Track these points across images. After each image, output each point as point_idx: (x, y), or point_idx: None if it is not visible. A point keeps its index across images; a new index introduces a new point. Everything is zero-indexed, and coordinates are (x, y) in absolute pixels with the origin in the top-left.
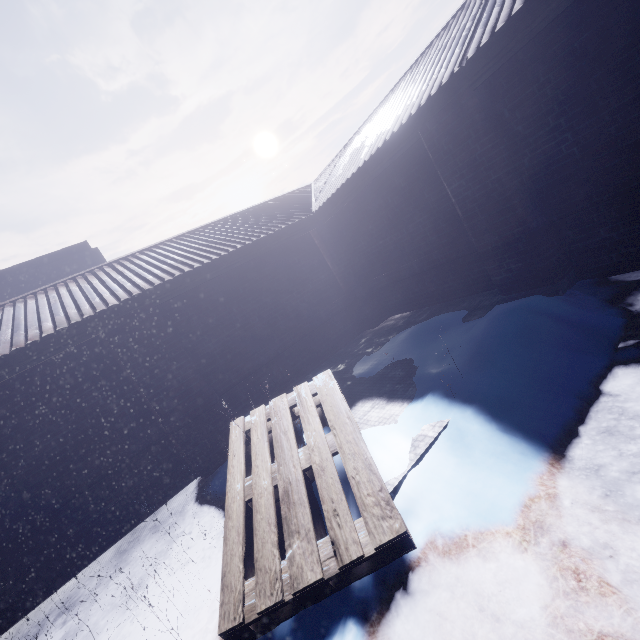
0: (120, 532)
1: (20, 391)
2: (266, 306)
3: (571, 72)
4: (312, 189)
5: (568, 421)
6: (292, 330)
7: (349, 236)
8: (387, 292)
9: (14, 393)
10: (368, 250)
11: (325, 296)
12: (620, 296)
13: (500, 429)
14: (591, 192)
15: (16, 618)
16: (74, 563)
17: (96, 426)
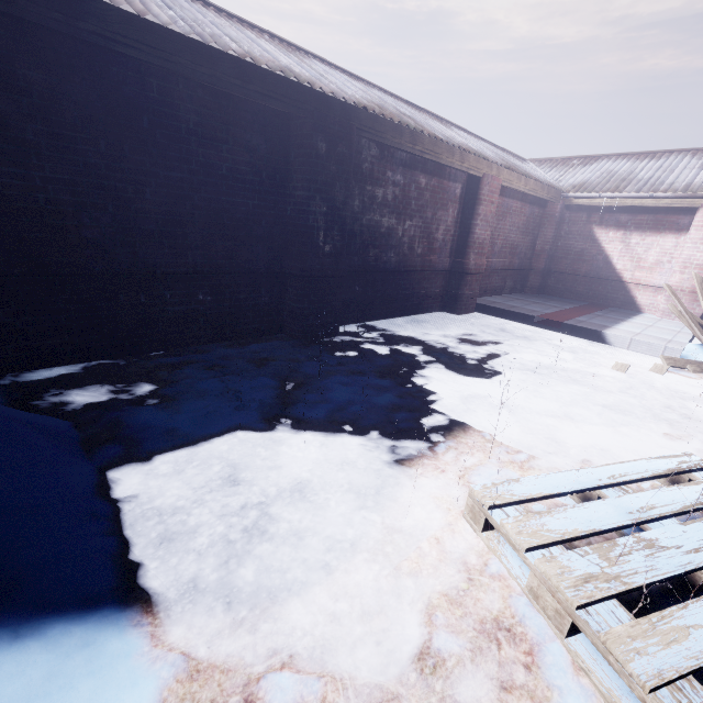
0: None
1: None
2: None
3: (6, 96)
4: None
5: (111, 555)
6: None
7: None
8: None
9: None
10: None
11: None
12: (39, 396)
13: (8, 641)
14: (0, 257)
15: None
16: None
17: None
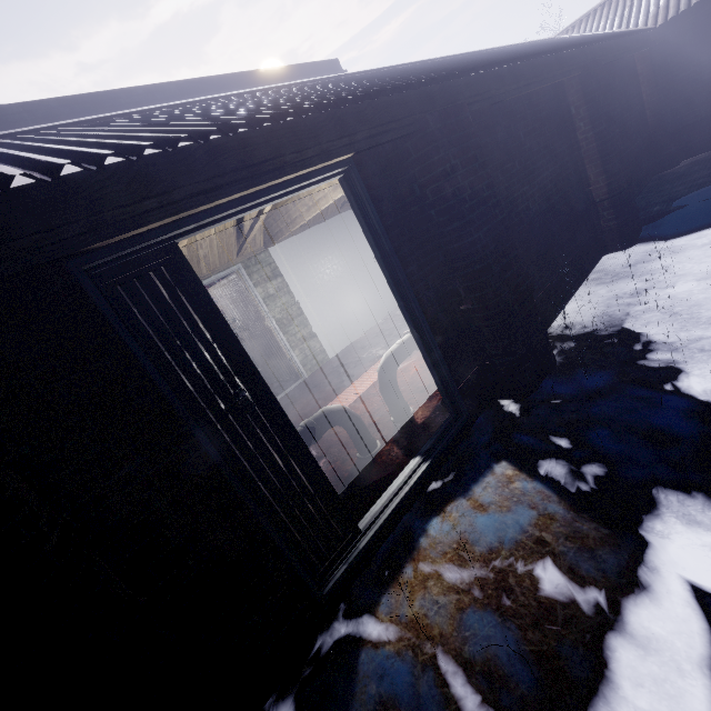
0: (578, 281)
1: (528, 114)
2: (618, 117)
3: None
4: (579, 34)
5: None
6: (630, 149)
7: (673, 64)
8: (697, 129)
9: (526, 114)
10: (696, 77)
11: (639, 128)
12: None
13: None
14: None
15: (547, 325)
16: (564, 295)
17: (561, 176)
